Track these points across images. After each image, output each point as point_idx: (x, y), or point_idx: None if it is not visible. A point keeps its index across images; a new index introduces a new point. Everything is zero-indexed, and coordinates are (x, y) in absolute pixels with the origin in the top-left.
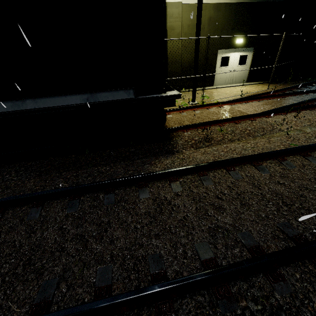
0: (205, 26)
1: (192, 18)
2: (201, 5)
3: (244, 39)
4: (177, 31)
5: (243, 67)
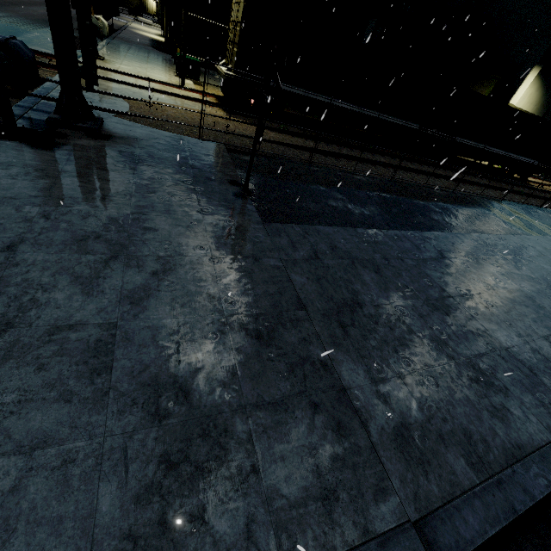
0: None
1: None
2: None
3: None
4: None
5: None
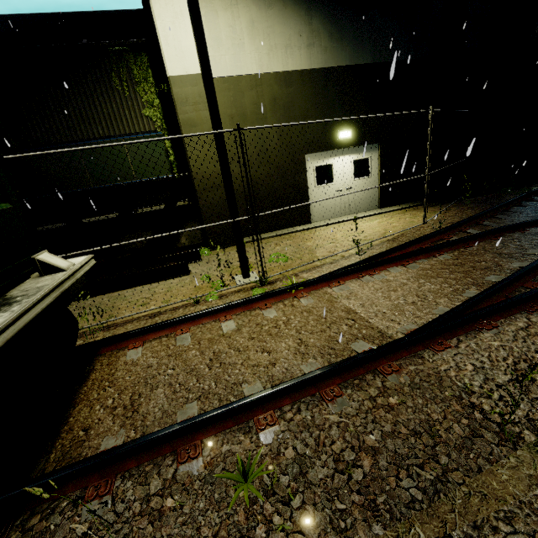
0: (267, 115)
1: (235, 102)
2: (207, 61)
3: (354, 130)
4: (204, 129)
5: (366, 181)
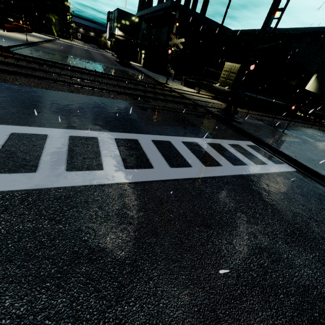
0: None
1: None
2: None
3: None
4: None
5: None
